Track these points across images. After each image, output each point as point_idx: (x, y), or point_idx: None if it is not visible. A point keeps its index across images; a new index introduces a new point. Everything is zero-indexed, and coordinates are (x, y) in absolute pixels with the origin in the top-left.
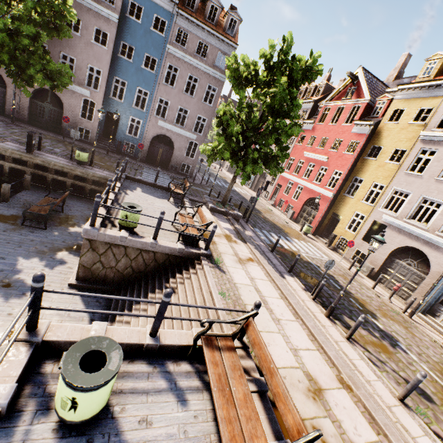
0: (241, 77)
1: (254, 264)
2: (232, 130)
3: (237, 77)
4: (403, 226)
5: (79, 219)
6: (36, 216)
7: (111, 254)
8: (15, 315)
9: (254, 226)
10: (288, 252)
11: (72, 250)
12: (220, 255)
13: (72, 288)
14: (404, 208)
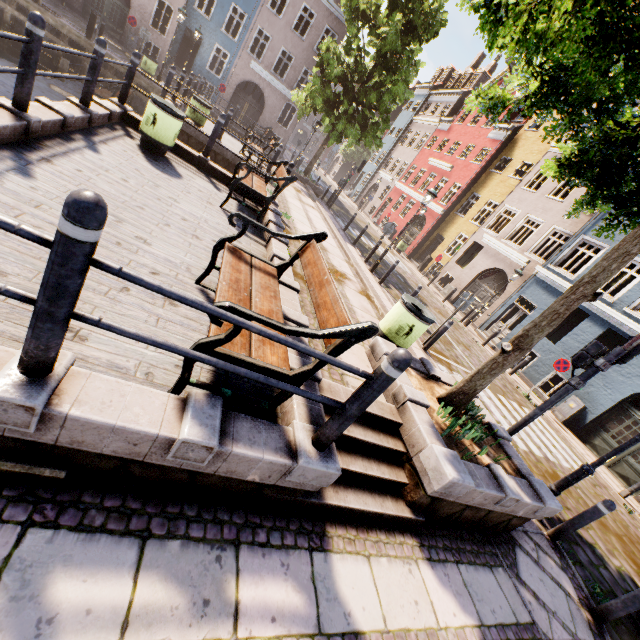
0: (359, 11)
1: (314, 210)
2: (331, 71)
3: (353, 8)
4: (498, 247)
5: None
6: None
7: None
8: None
9: (337, 216)
10: (365, 244)
11: None
12: None
13: None
14: (506, 228)
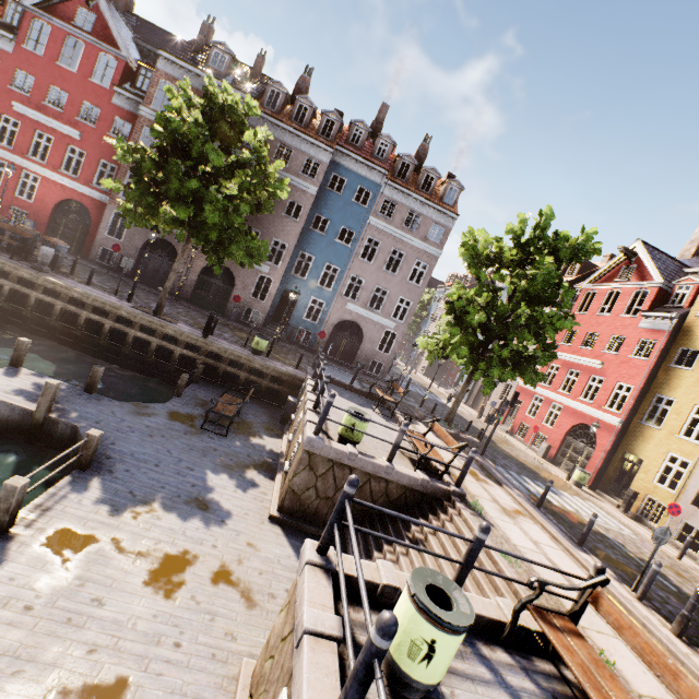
0: (480, 255)
1: (527, 520)
2: (473, 319)
3: (474, 254)
4: None
5: (258, 426)
6: (212, 418)
7: (331, 477)
8: (221, 549)
9: (494, 462)
10: (562, 511)
11: (261, 469)
12: (475, 498)
13: (273, 523)
14: None
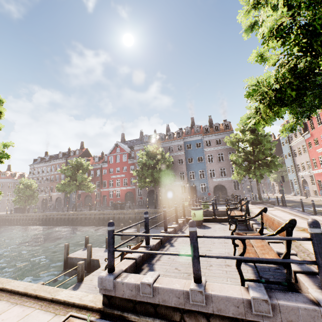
0: (234, 141)
1: (274, 210)
2: (238, 161)
3: (231, 143)
4: None
5: None
6: None
7: None
8: None
9: (293, 207)
10: None
11: None
12: (251, 211)
13: None
14: None
